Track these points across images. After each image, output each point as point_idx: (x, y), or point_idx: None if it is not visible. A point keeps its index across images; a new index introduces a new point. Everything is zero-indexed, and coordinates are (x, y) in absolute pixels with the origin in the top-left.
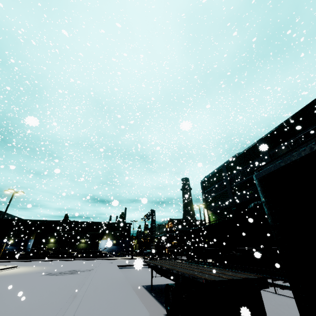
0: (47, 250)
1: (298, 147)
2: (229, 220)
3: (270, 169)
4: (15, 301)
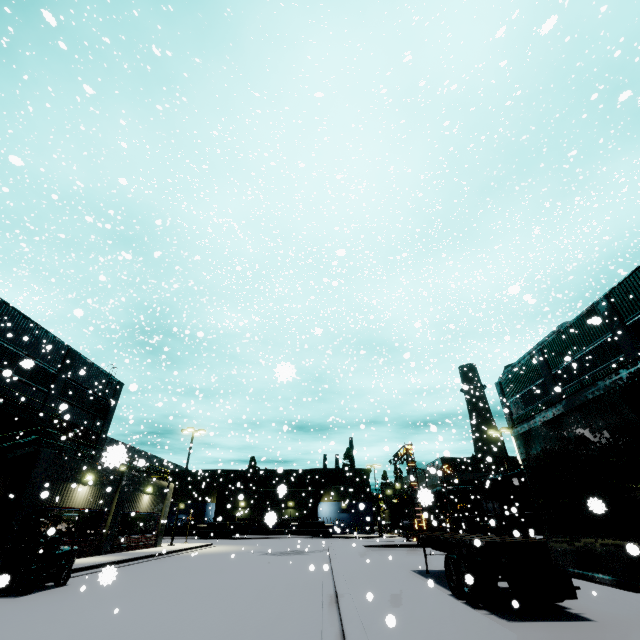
0: (238, 521)
1: (535, 415)
2: None
3: (521, 429)
4: (263, 575)
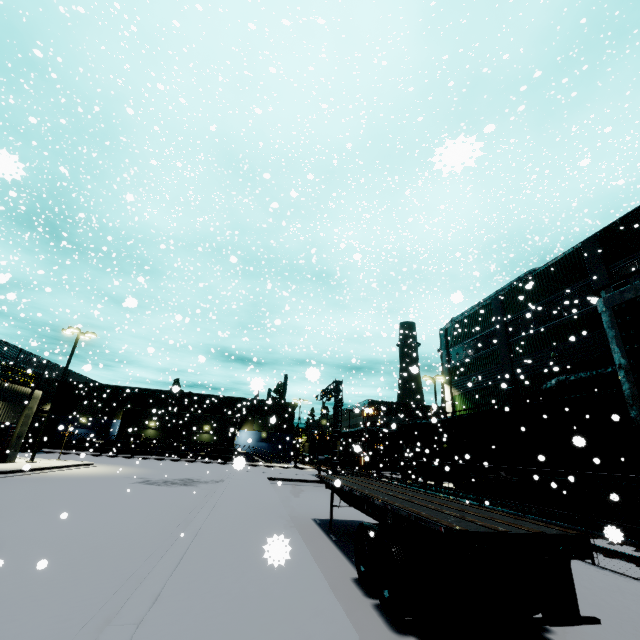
0: (145, 441)
1: None
2: (497, 410)
3: None
4: (83, 523)
